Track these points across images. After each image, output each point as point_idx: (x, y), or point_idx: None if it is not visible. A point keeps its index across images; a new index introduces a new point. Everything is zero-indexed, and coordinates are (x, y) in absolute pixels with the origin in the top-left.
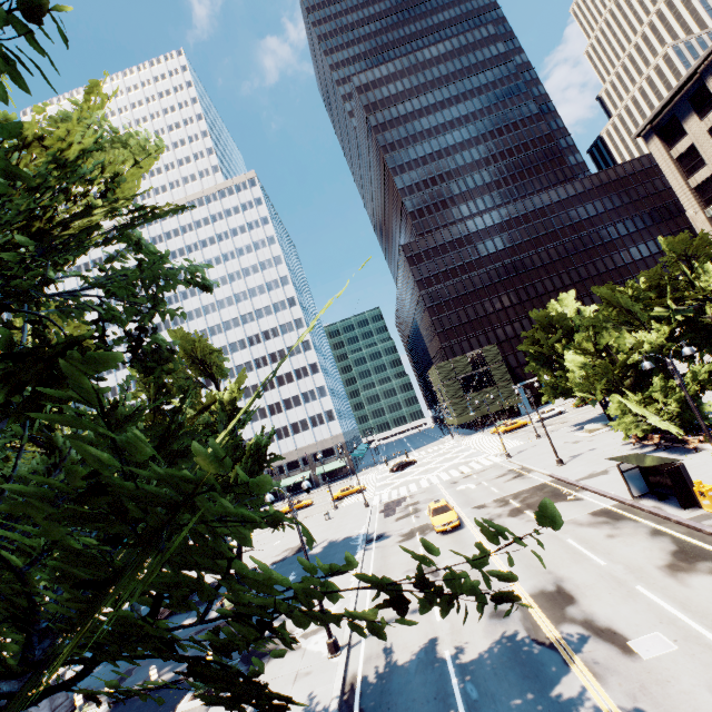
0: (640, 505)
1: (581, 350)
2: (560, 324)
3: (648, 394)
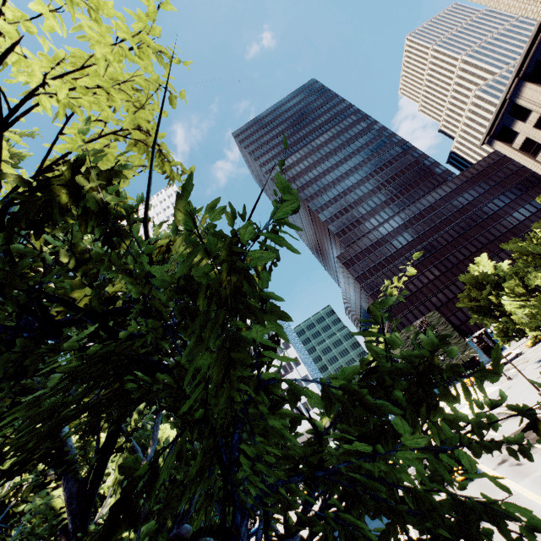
0: None
1: (515, 295)
2: (485, 280)
3: None
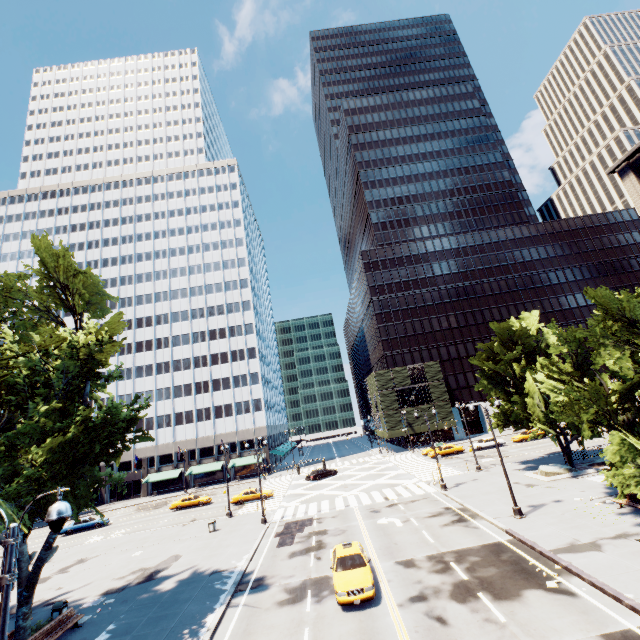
0: None
1: (559, 369)
2: (522, 341)
3: None
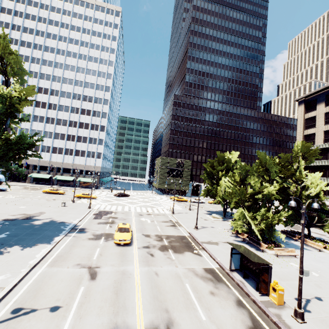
0: (233, 276)
1: (234, 179)
2: (227, 163)
3: (255, 214)
